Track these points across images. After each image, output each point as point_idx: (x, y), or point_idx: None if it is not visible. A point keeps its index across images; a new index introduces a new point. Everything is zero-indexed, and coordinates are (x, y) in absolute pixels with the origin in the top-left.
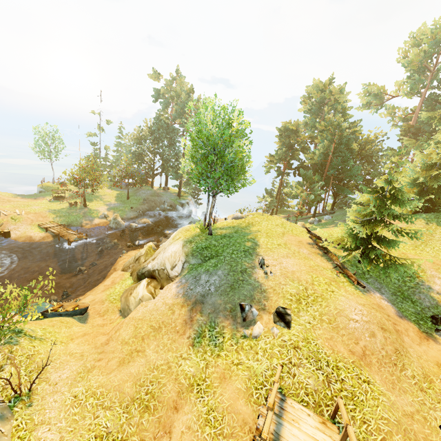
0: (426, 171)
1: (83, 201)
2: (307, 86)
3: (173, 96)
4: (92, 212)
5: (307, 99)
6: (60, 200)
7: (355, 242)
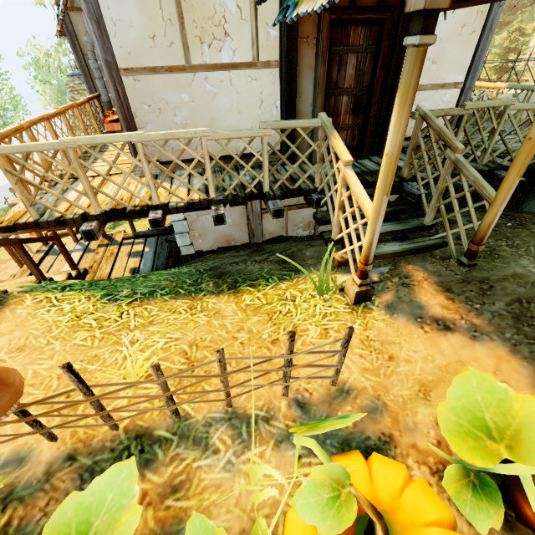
0: None
1: None
2: None
3: None
4: None
5: None
6: None
7: (498, 69)
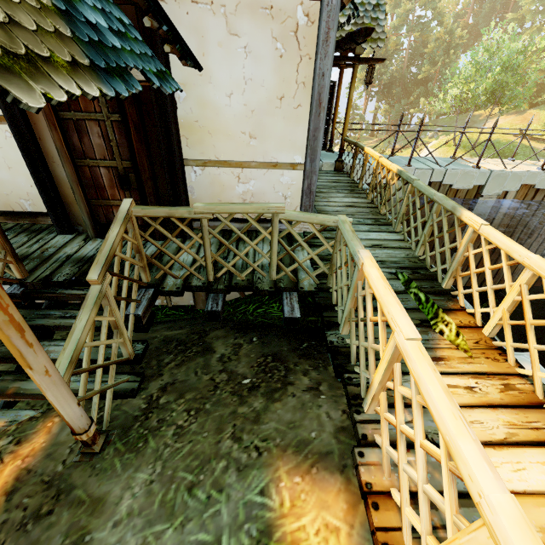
0: (542, 73)
1: None
2: None
3: None
4: None
5: None
6: None
7: None
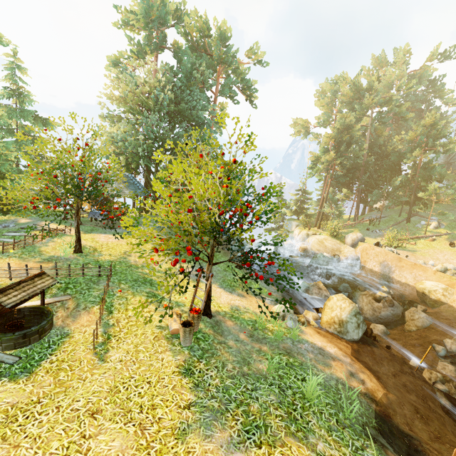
0: None
1: (193, 295)
2: (341, 77)
3: (196, 29)
4: (254, 322)
5: (352, 92)
6: (44, 332)
7: None
